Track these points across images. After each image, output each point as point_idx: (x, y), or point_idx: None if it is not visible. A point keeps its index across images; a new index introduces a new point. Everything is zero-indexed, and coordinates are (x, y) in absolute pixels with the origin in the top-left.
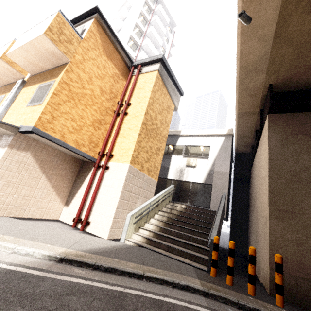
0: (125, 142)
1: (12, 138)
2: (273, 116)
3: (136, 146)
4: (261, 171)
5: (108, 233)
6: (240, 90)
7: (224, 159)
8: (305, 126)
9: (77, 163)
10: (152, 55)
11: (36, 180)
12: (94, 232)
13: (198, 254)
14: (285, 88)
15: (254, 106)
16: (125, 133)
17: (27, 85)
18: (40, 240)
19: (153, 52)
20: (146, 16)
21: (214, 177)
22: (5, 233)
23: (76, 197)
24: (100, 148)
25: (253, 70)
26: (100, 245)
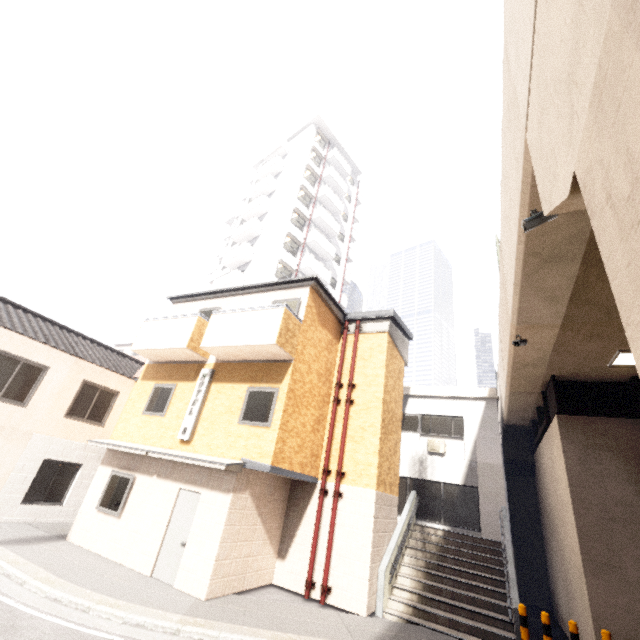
0: (360, 452)
1: (236, 478)
2: (563, 418)
3: (378, 460)
4: (559, 488)
5: (365, 605)
6: (513, 376)
7: (490, 442)
8: (606, 438)
9: (287, 484)
10: (329, 230)
11: (253, 528)
12: (342, 605)
13: (496, 630)
14: (572, 379)
15: (532, 388)
16: (356, 436)
17: (221, 380)
18: (318, 634)
19: (331, 227)
20: (315, 172)
21: (478, 473)
22: (280, 629)
23: (295, 543)
24: (320, 460)
25: (530, 365)
26: (373, 631)
